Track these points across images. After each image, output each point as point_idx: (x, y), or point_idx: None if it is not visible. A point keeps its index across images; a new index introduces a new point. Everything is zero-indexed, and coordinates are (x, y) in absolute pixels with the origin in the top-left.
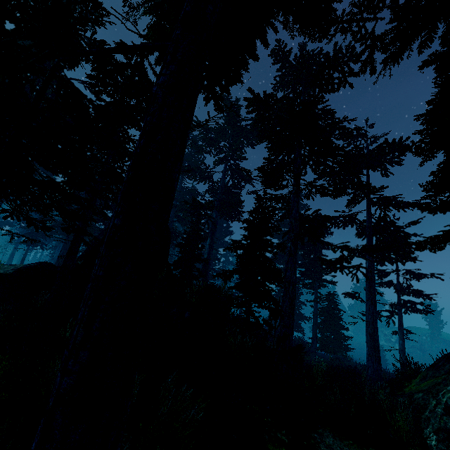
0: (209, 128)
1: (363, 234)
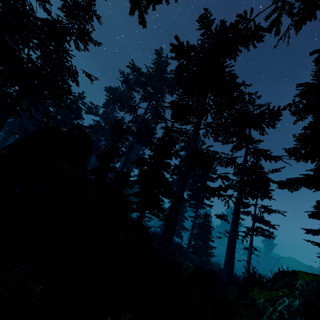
0: (141, 72)
1: (238, 174)
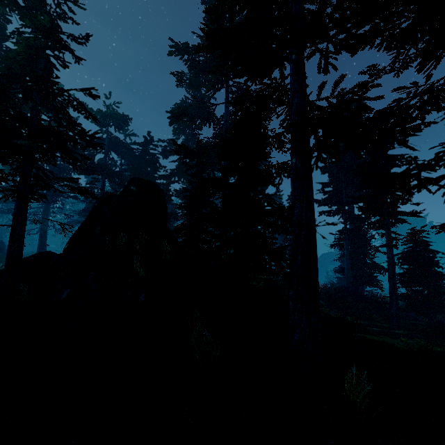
0: (190, 47)
1: None
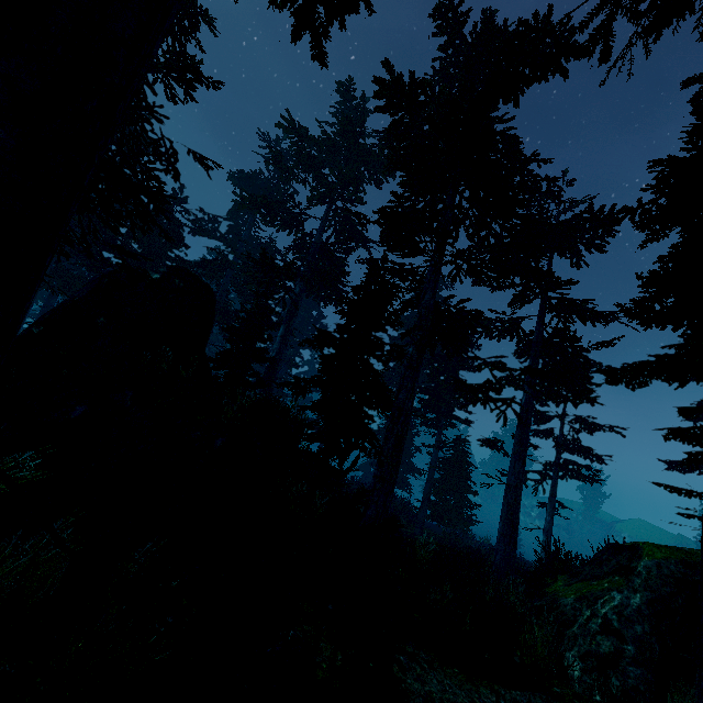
0: (308, 136)
1: (525, 353)
